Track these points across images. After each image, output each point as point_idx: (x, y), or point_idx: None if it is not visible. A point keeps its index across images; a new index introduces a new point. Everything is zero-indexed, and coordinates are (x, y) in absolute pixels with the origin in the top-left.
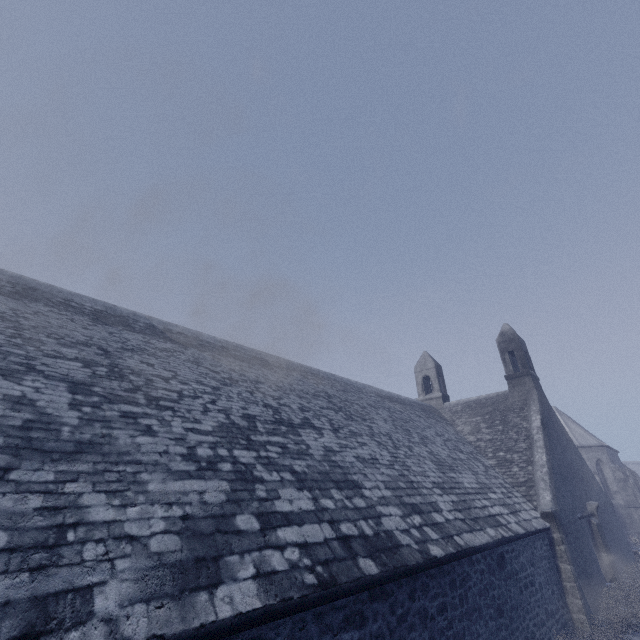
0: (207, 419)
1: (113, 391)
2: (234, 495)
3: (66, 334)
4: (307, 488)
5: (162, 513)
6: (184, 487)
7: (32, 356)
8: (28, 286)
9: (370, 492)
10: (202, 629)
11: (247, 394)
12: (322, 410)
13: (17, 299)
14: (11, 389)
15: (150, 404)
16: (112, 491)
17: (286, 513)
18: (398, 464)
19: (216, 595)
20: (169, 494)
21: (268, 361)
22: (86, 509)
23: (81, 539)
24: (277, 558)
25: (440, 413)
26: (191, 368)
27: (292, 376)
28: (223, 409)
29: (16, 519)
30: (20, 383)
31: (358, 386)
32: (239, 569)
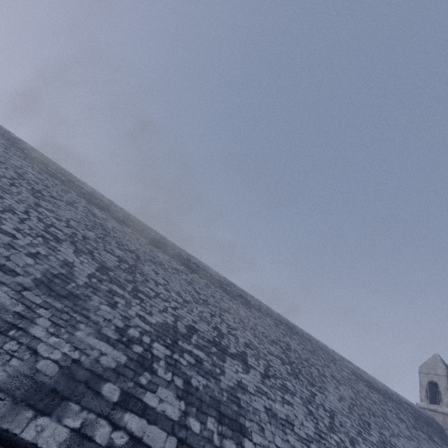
0: (158, 316)
1: (118, 277)
2: (122, 368)
3: (127, 244)
4: (187, 401)
5: (66, 350)
6: (96, 344)
7: (98, 248)
8: (130, 219)
9: (252, 446)
10: (6, 433)
11: (207, 314)
12: (268, 355)
13: (121, 224)
14: (71, 258)
15: (131, 292)
16: (56, 323)
17: (148, 406)
18: (318, 445)
19: (37, 420)
20: (83, 343)
21: (250, 302)
22: (34, 324)
23: (14, 337)
24: (104, 431)
25: (445, 434)
26: (182, 284)
27: (264, 319)
28: (177, 315)
29: (2, 311)
30: (78, 257)
31: (334, 355)
32: (70, 416)
